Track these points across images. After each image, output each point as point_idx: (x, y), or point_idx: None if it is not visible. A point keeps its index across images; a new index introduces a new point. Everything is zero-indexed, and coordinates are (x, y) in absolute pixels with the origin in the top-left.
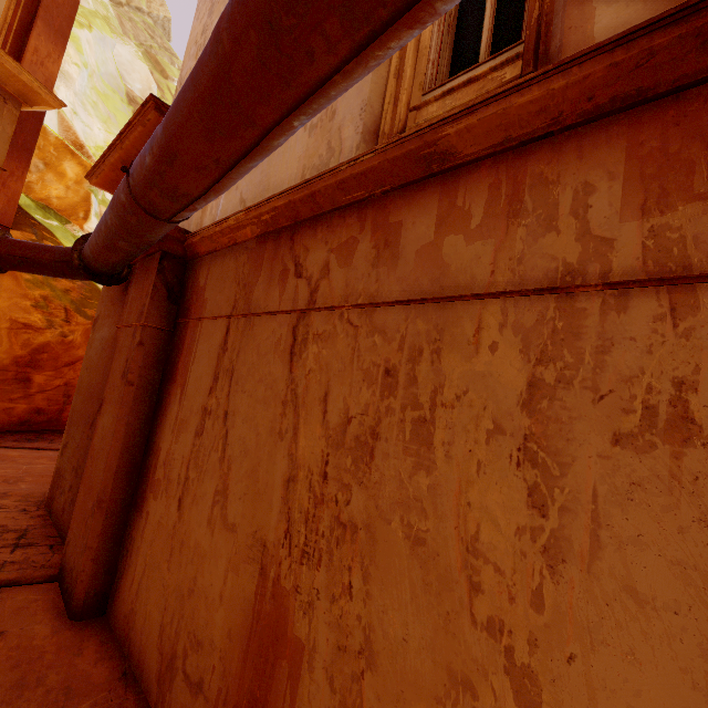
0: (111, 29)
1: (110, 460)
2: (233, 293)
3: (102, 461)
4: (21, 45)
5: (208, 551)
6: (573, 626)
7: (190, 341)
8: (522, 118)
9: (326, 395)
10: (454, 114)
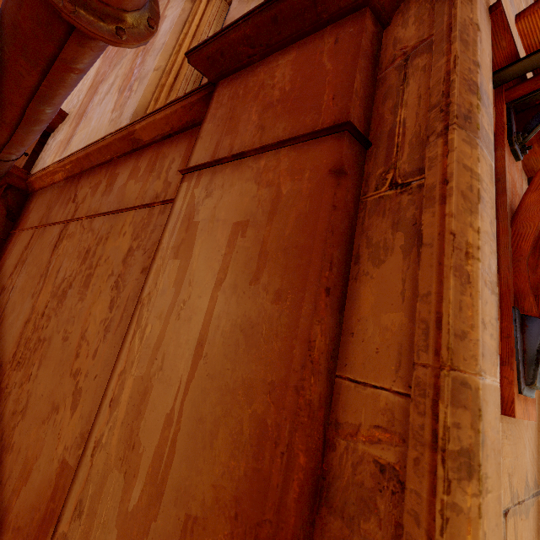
0: None
1: None
2: (43, 213)
3: None
4: None
5: None
6: (101, 361)
7: (12, 244)
8: (162, 126)
9: (60, 268)
10: (139, 120)
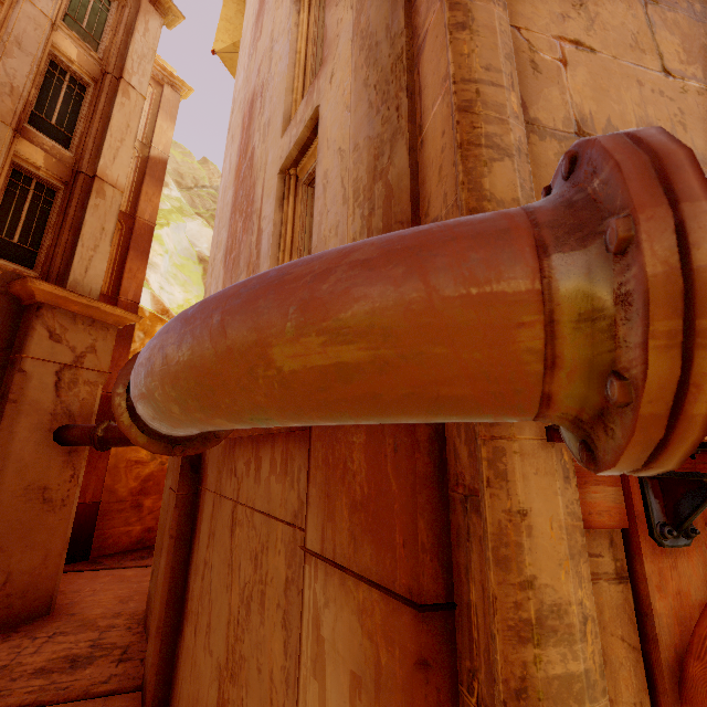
0: (184, 214)
1: (162, 596)
2: (216, 475)
3: (159, 596)
4: (122, 270)
5: (203, 670)
6: None
7: (202, 504)
8: None
9: (240, 565)
10: None
